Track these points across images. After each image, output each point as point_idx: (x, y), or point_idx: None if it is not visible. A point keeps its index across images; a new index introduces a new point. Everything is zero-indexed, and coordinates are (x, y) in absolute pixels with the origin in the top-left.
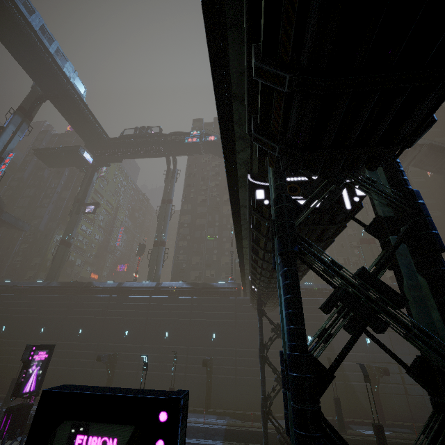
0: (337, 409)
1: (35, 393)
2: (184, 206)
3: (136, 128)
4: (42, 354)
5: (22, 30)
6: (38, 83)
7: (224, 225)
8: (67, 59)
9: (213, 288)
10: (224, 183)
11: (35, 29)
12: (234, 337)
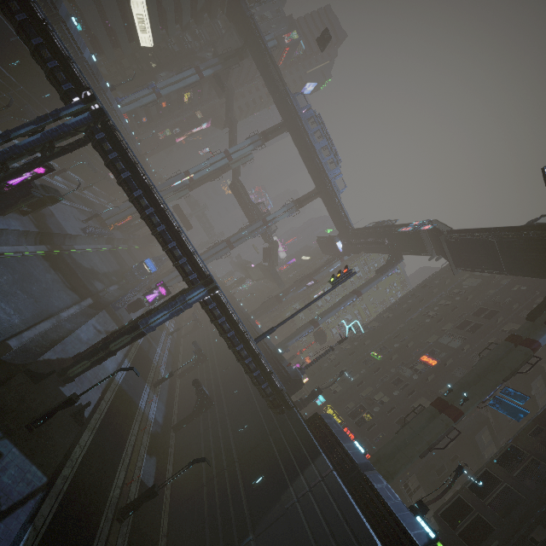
0: (143, 493)
1: (149, 304)
2: (385, 314)
3: (378, 222)
4: (164, 291)
5: (309, 151)
6: (315, 184)
7: (410, 356)
8: (337, 166)
9: (279, 362)
10: (464, 309)
11: (315, 149)
12: (237, 407)
